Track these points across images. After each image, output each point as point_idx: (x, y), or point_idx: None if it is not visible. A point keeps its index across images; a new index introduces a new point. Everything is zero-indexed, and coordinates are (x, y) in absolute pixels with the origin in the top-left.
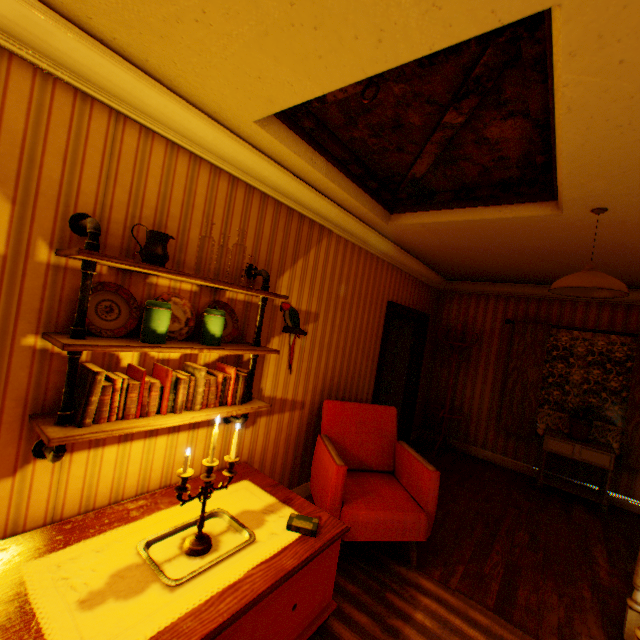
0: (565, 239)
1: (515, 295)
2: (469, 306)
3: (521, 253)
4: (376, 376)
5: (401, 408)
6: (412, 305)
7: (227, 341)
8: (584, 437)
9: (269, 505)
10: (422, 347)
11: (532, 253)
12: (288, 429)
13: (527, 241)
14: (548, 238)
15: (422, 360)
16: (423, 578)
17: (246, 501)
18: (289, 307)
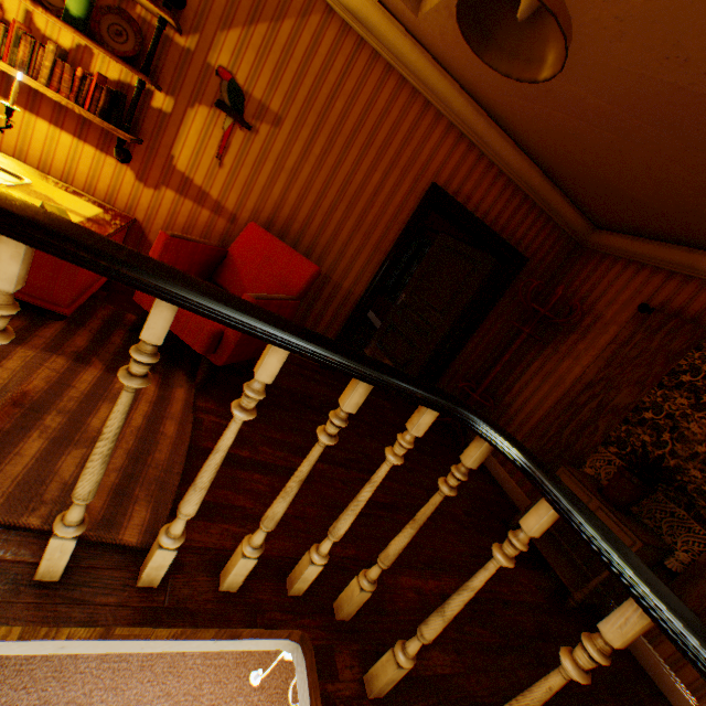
0: (664, 25)
1: (686, 271)
2: (605, 275)
3: (632, 109)
4: (376, 274)
5: (428, 361)
6: (493, 225)
7: (116, 55)
8: (620, 502)
9: (73, 211)
10: (493, 299)
11: (649, 107)
12: (206, 232)
13: (609, 49)
14: (633, 26)
15: (492, 323)
16: (186, 391)
17: (65, 201)
18: (230, 79)
